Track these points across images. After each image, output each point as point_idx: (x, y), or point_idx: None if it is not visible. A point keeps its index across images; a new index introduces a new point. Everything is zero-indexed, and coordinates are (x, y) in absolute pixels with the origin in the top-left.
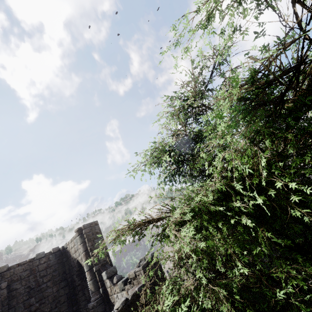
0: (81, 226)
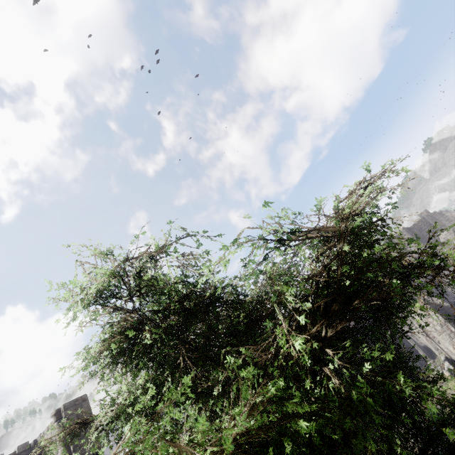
0: (60, 407)
